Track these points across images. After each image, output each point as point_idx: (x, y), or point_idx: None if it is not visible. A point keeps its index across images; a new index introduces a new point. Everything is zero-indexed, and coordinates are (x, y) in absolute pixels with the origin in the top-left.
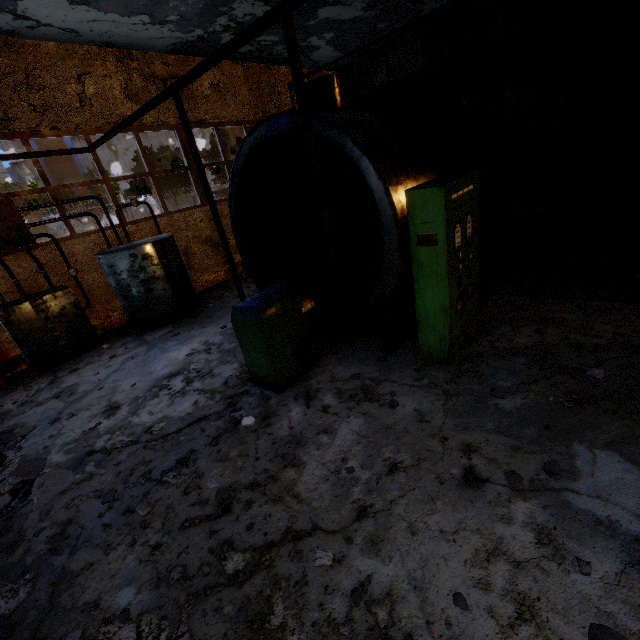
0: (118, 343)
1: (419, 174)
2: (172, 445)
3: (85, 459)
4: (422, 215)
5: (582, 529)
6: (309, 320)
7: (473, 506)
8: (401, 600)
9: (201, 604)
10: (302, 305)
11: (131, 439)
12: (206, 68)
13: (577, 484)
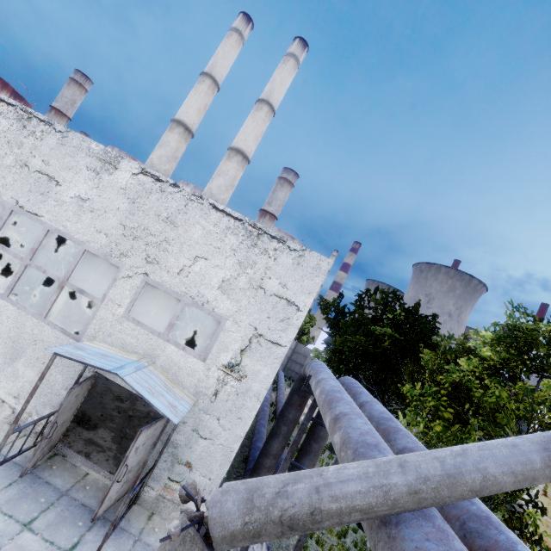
0: None
1: None
2: None
3: None
4: None
5: None
6: None
7: None
8: None
9: None
10: None
11: None
12: None
13: None
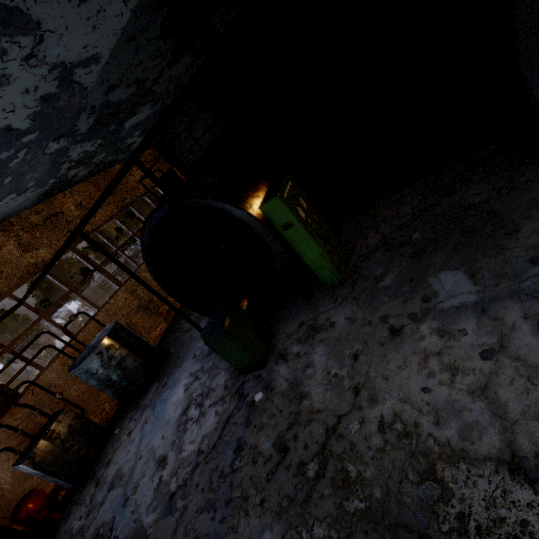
0: (125, 422)
1: (257, 192)
2: (223, 447)
3: (171, 502)
4: (276, 215)
5: (453, 316)
6: (251, 312)
7: (404, 344)
8: (402, 412)
9: (311, 503)
10: (241, 306)
11: (192, 466)
12: (96, 209)
13: (440, 297)
